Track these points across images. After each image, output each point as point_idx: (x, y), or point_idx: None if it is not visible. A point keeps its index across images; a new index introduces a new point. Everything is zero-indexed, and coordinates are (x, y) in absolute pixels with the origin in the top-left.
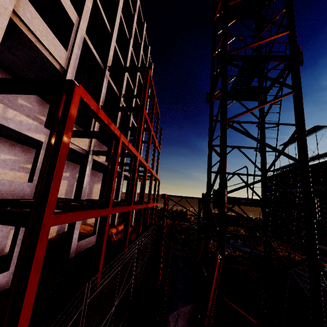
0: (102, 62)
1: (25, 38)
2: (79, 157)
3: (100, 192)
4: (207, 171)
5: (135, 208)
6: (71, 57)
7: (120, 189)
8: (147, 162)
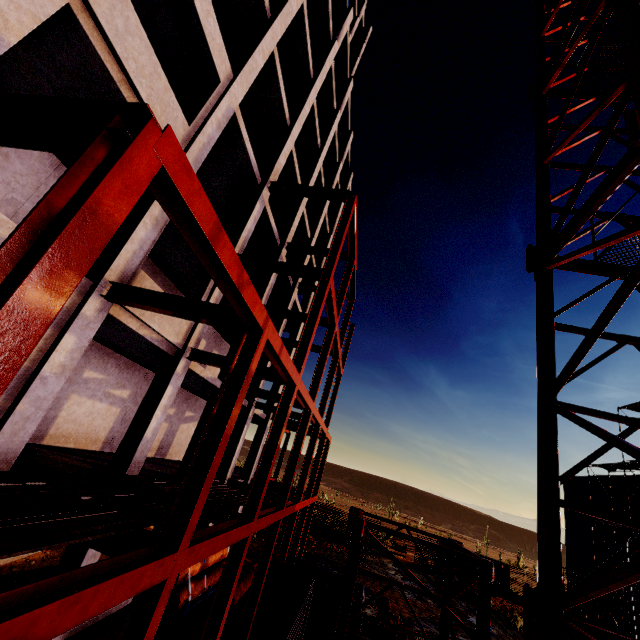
0: (260, 172)
1: (99, 70)
2: (160, 359)
3: (186, 453)
4: (538, 494)
5: (262, 525)
6: (196, 138)
7: (236, 450)
8: (314, 398)
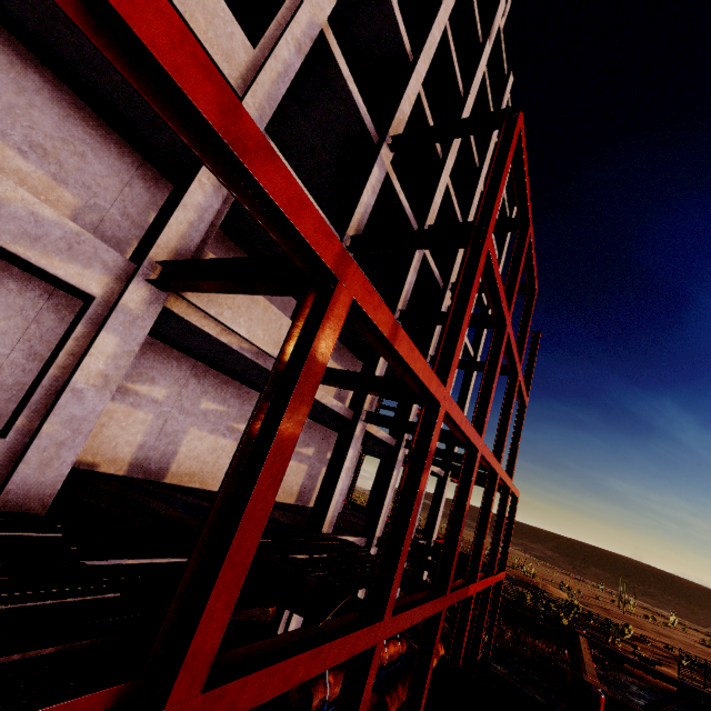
0: (376, 130)
1: None
2: None
3: (316, 502)
4: None
5: (405, 623)
6: (266, 65)
7: (385, 501)
8: (482, 432)
